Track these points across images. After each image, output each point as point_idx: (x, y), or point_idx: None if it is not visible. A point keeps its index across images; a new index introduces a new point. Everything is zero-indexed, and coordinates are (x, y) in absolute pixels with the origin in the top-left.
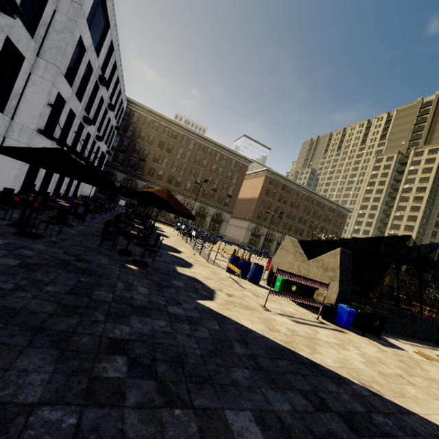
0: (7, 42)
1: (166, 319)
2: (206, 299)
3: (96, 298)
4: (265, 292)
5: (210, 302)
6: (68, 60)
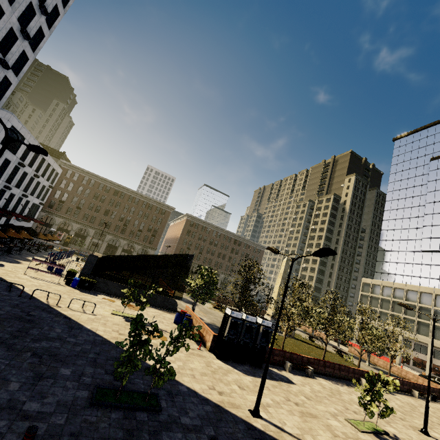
0: None
1: None
2: None
3: None
4: (52, 276)
5: None
6: None
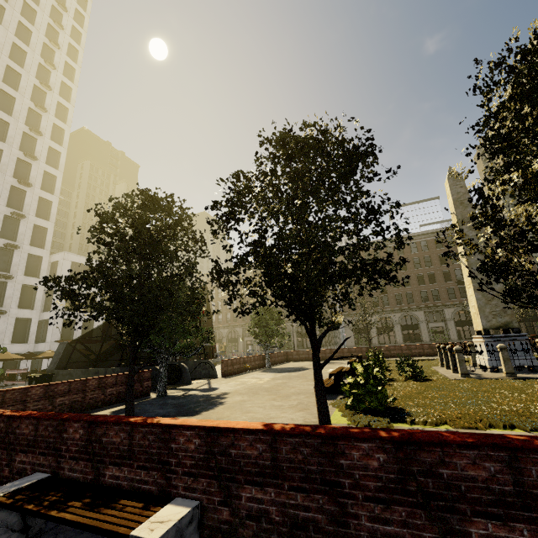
0: (22, 318)
1: None
2: None
3: None
4: None
5: None
6: (64, 303)
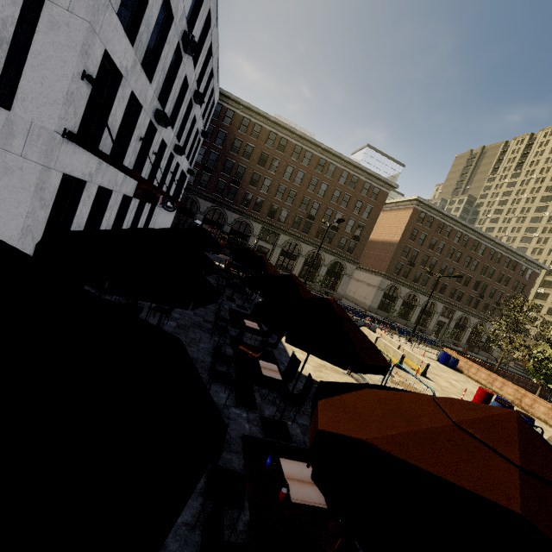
0: None
1: None
2: None
3: None
4: None
5: None
6: None
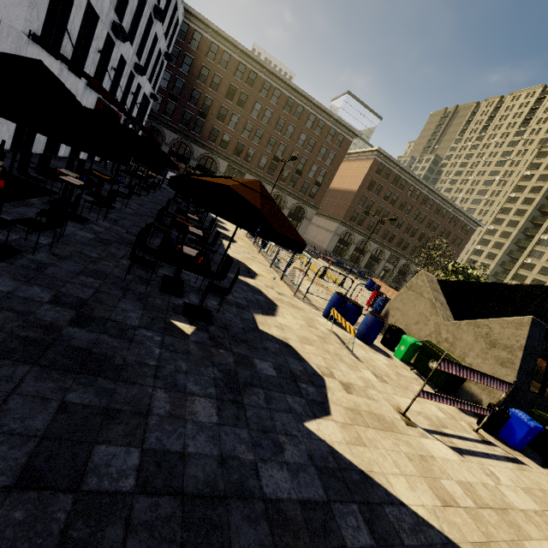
0: None
1: (264, 545)
2: (318, 413)
3: (94, 488)
4: (386, 364)
5: (326, 421)
6: None
